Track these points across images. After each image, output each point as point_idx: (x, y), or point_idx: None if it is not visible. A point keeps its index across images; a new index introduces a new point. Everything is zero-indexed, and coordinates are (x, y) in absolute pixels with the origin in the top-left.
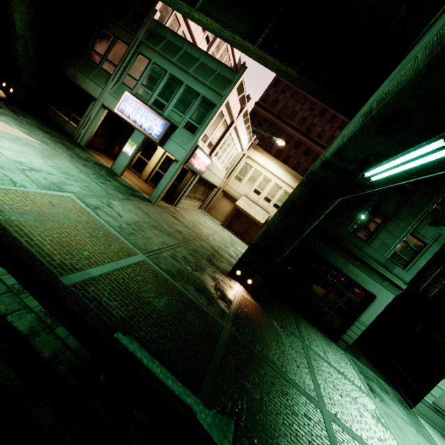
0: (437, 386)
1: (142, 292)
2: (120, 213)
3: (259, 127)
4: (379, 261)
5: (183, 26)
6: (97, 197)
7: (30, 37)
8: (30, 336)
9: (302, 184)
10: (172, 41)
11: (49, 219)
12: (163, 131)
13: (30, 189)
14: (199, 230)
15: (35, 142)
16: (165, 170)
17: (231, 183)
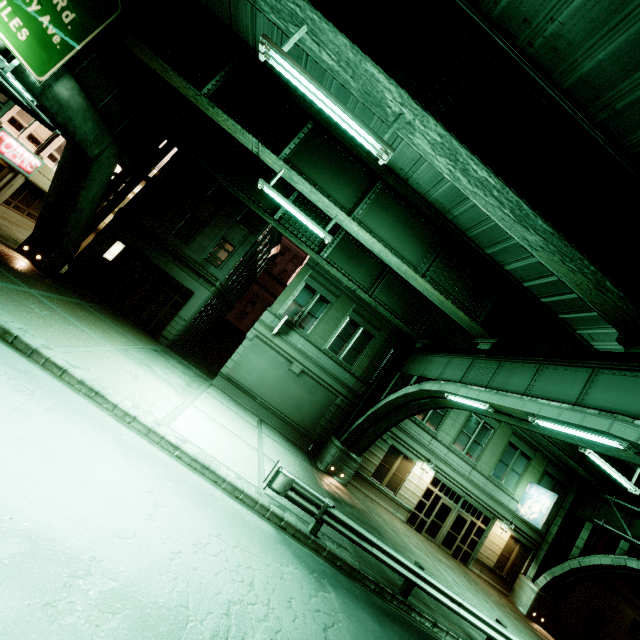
0: (230, 359)
1: None
2: None
3: None
4: (197, 261)
5: None
6: None
7: None
8: None
9: (65, 147)
10: None
11: None
12: None
13: None
14: (10, 231)
15: None
16: None
17: None
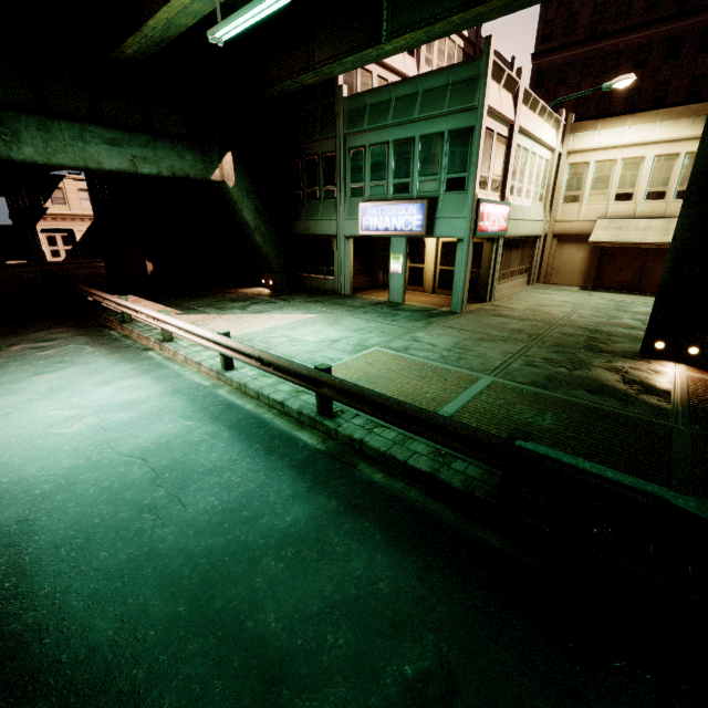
0: None
1: (513, 415)
2: (431, 342)
3: (563, 88)
4: None
5: (375, 70)
6: (399, 338)
7: (261, 223)
8: (435, 473)
9: None
10: (375, 102)
11: (377, 377)
12: (423, 216)
13: (345, 359)
14: (547, 315)
15: (316, 316)
16: (449, 262)
17: (561, 215)
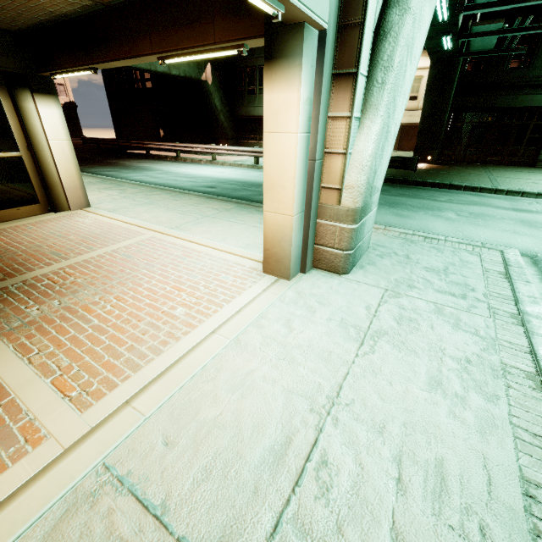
0: None
1: None
2: None
3: None
4: None
5: None
6: None
7: (223, 107)
8: None
9: (431, 68)
10: None
11: None
12: None
13: None
14: None
15: None
16: None
17: None
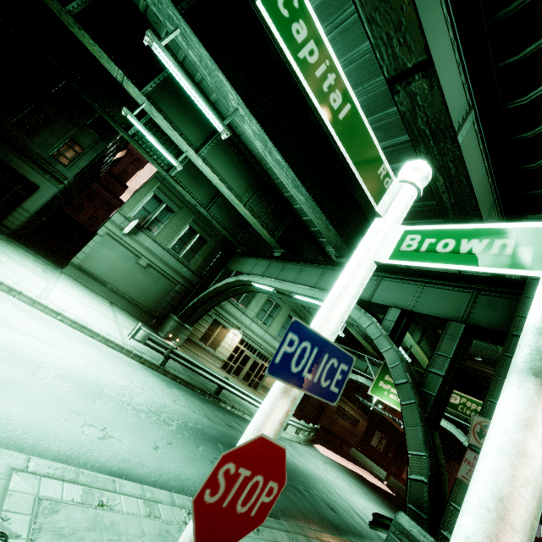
0: (81, 251)
1: None
2: None
3: None
4: (42, 156)
5: None
6: None
7: None
8: None
9: None
10: None
11: None
12: None
13: None
14: None
15: None
16: None
17: None
